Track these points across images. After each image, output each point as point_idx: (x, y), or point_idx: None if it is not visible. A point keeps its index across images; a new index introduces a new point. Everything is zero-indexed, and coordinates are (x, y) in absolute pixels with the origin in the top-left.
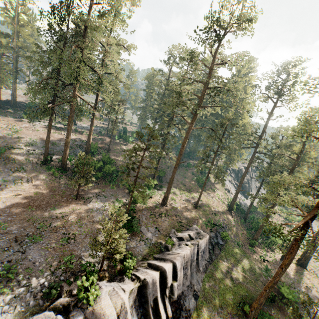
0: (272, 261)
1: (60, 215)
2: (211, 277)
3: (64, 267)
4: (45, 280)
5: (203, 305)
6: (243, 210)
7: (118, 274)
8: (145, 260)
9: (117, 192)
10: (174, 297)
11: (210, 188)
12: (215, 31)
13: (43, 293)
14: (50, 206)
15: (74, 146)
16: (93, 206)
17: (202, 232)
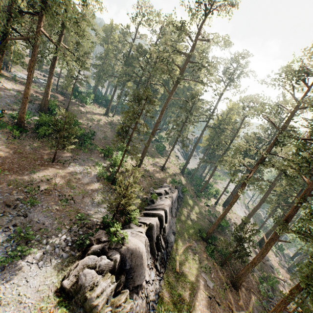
0: (210, 206)
1: (43, 178)
2: (180, 220)
3: (77, 224)
4: (65, 237)
5: (179, 238)
6: (190, 172)
7: (126, 224)
8: (140, 212)
9: (92, 156)
10: (166, 234)
11: (166, 155)
12: (205, 6)
13: (70, 247)
14: (25, 169)
15: (21, 99)
16: (74, 169)
17: (172, 188)
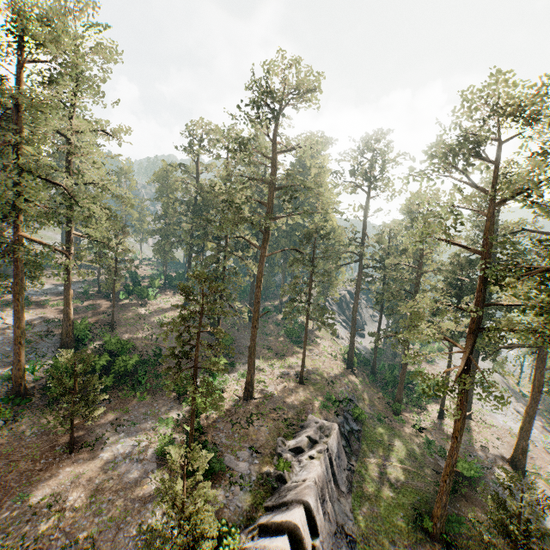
0: (430, 427)
1: (41, 506)
2: (362, 495)
3: None
4: None
5: None
6: (367, 359)
7: None
8: (252, 523)
9: (155, 403)
10: None
11: (310, 340)
12: (266, 102)
13: None
14: (9, 495)
15: (32, 337)
16: (113, 452)
17: (325, 423)
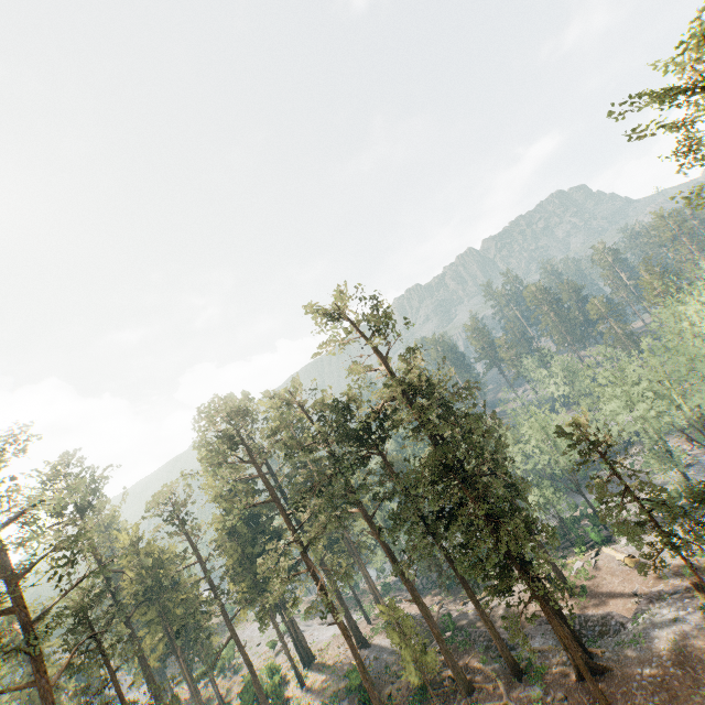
0: (308, 701)
1: None
2: None
3: None
4: None
5: None
6: None
7: None
8: None
9: None
10: None
11: None
12: None
13: None
14: None
15: None
16: None
17: None
